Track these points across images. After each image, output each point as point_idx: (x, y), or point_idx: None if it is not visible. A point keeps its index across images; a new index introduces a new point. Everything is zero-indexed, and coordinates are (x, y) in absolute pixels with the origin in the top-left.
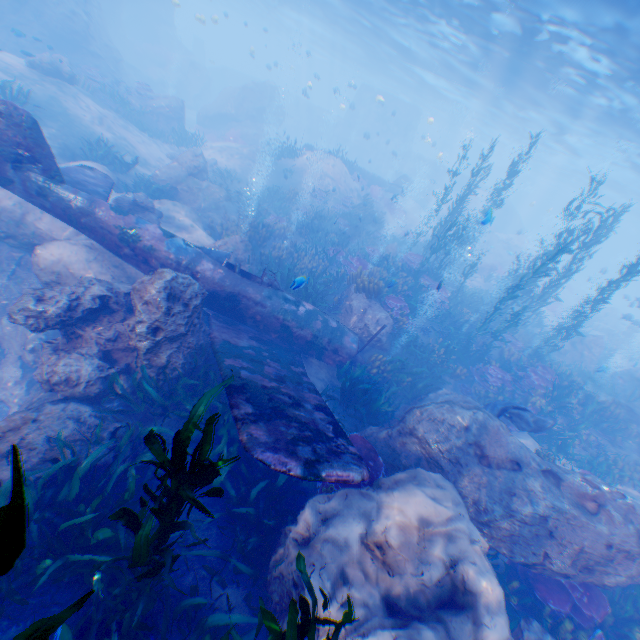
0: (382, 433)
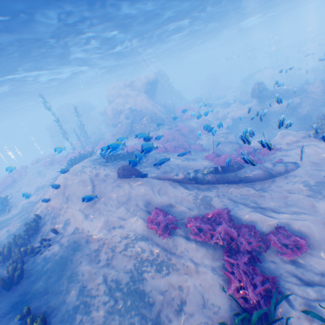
0: None
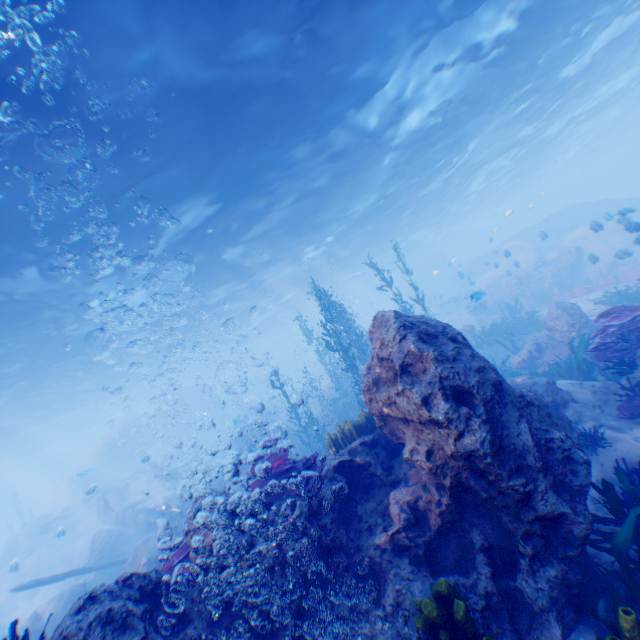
0: None
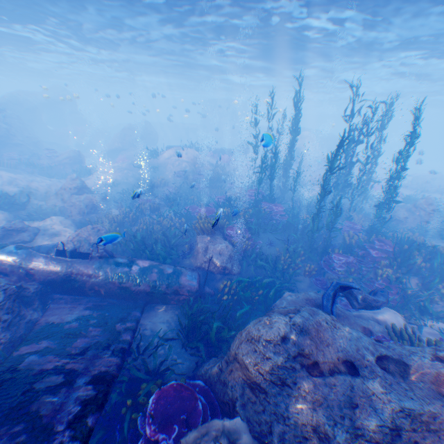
0: (214, 366)
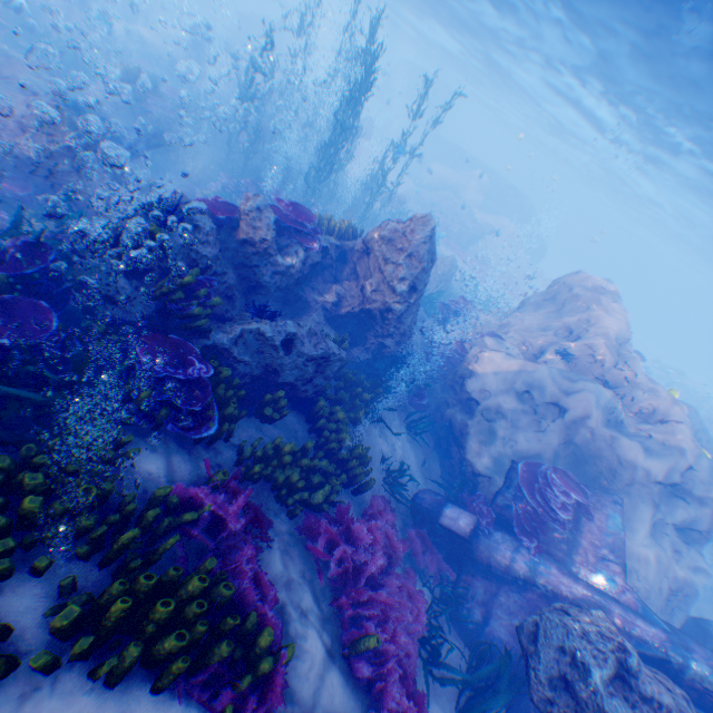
0: None
